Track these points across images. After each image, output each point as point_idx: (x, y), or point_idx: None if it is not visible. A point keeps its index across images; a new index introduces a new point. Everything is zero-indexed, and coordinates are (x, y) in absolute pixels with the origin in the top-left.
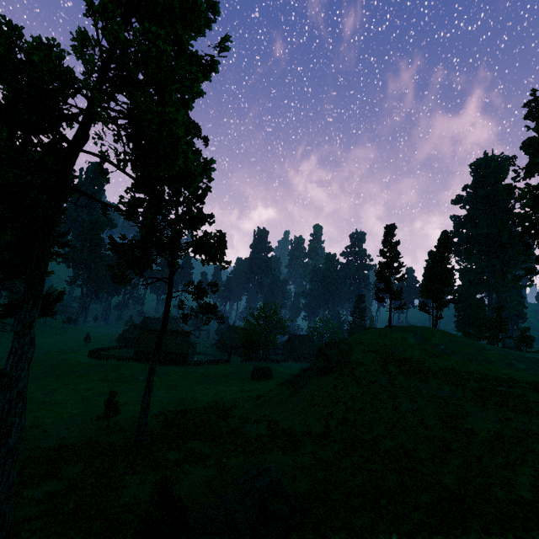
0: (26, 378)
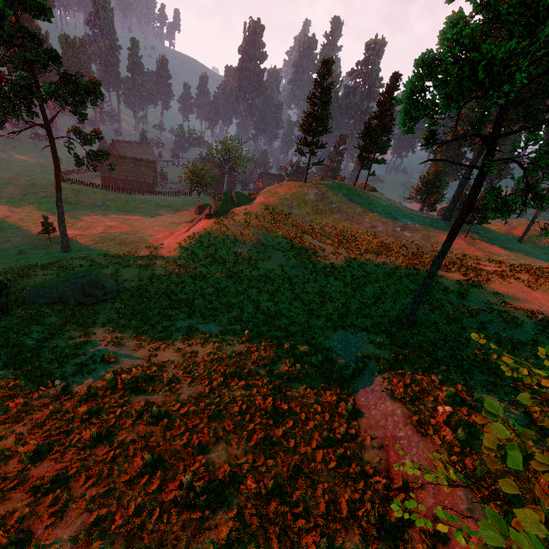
0: None
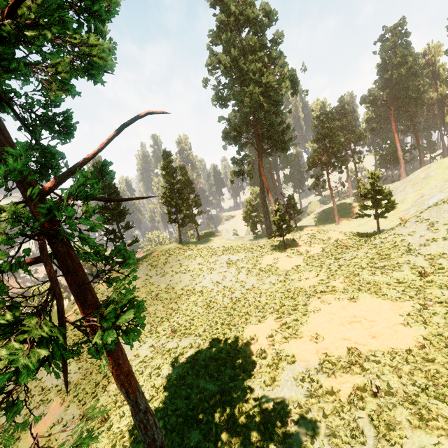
0: None
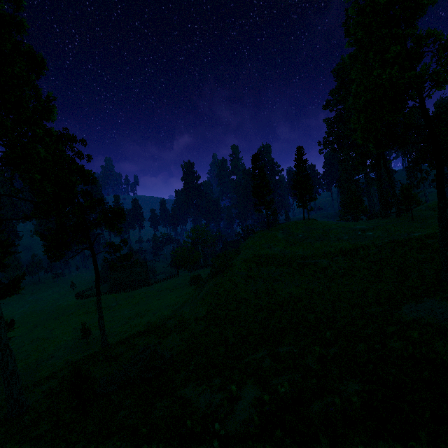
0: (6, 337)
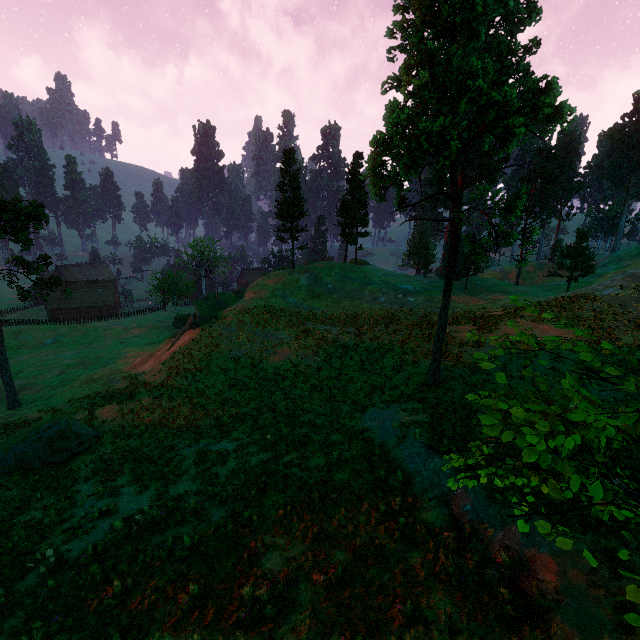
0: None
